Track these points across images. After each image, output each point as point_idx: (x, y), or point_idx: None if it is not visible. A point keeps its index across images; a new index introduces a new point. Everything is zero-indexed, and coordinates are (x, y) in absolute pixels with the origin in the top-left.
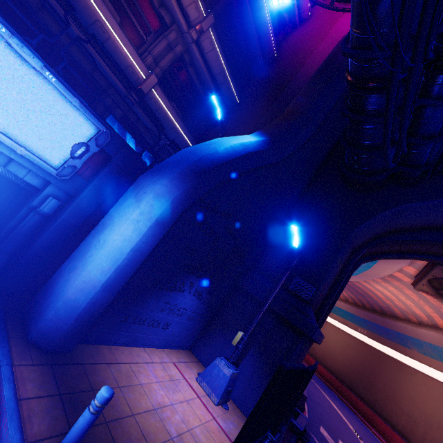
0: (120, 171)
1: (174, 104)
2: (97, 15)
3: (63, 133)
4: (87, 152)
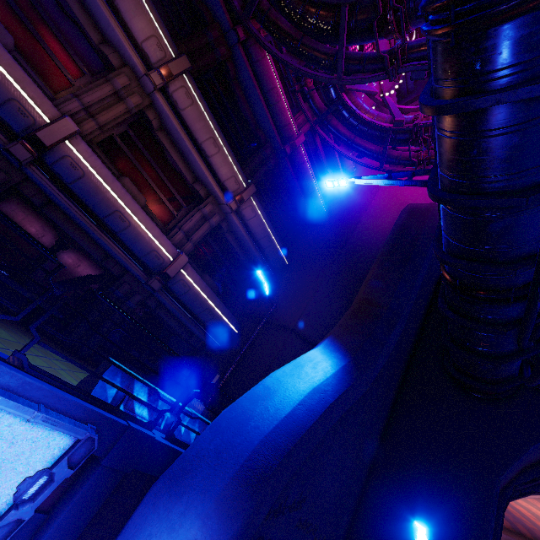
0: (114, 474)
1: (208, 277)
2: (117, 205)
3: (3, 471)
4: (49, 484)
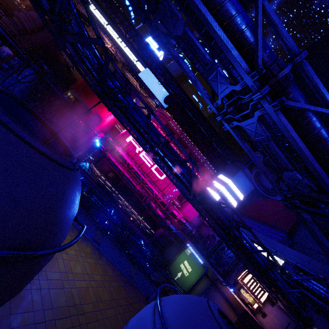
0: None
1: None
2: None
3: None
4: None
